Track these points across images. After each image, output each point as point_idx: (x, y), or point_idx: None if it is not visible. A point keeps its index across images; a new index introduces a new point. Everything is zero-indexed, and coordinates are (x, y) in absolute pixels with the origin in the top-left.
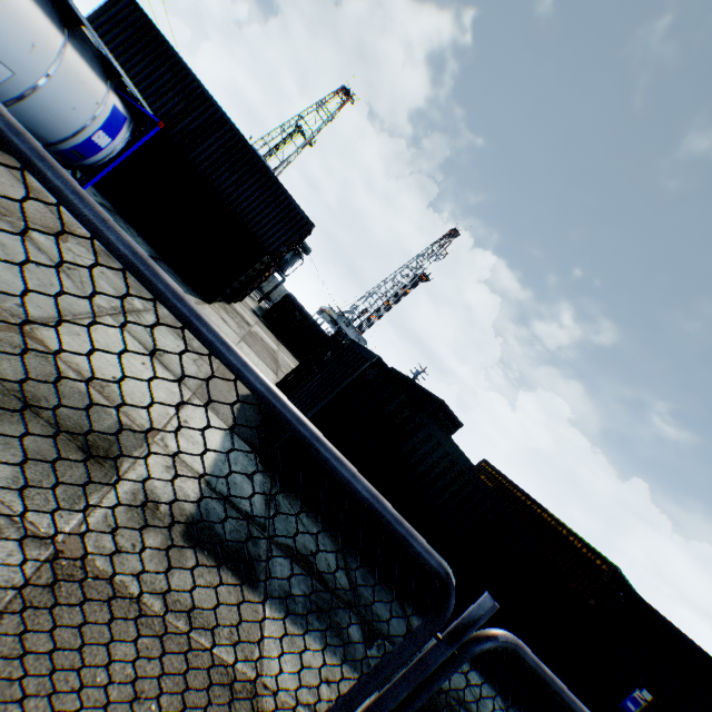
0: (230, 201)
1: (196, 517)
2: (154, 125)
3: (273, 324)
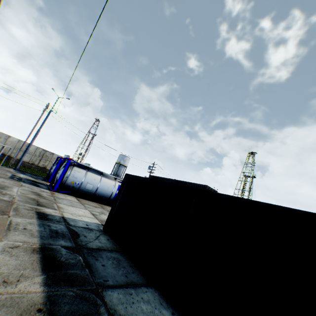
0: None
1: (47, 214)
2: None
3: None
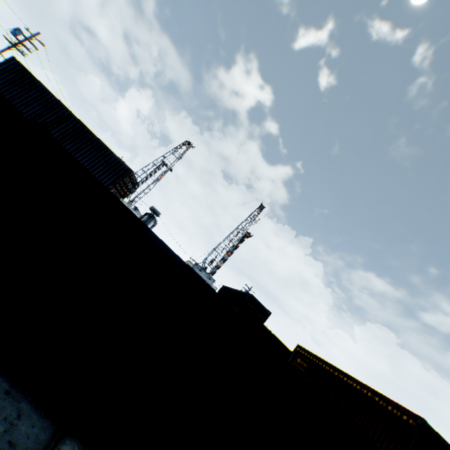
0: None
1: None
2: None
3: None
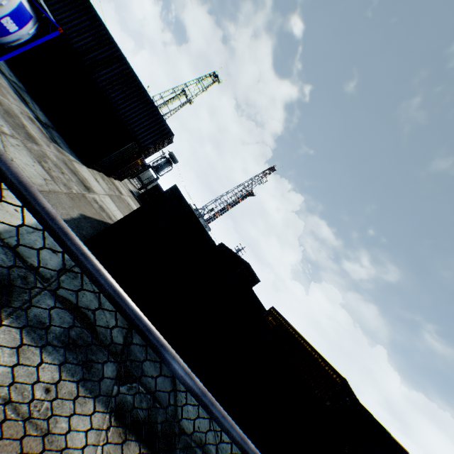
0: (119, 110)
1: None
2: (55, 29)
3: (144, 202)
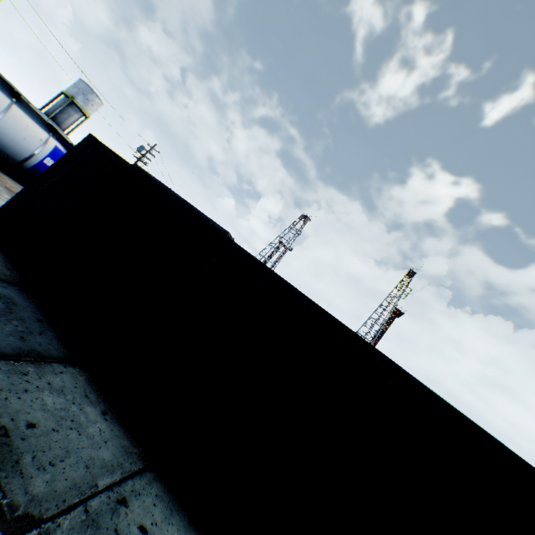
0: None
1: None
2: None
3: None
